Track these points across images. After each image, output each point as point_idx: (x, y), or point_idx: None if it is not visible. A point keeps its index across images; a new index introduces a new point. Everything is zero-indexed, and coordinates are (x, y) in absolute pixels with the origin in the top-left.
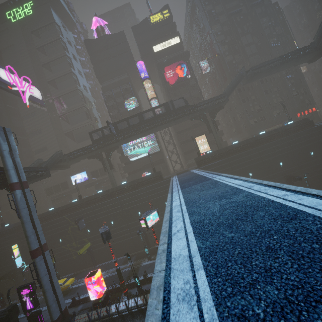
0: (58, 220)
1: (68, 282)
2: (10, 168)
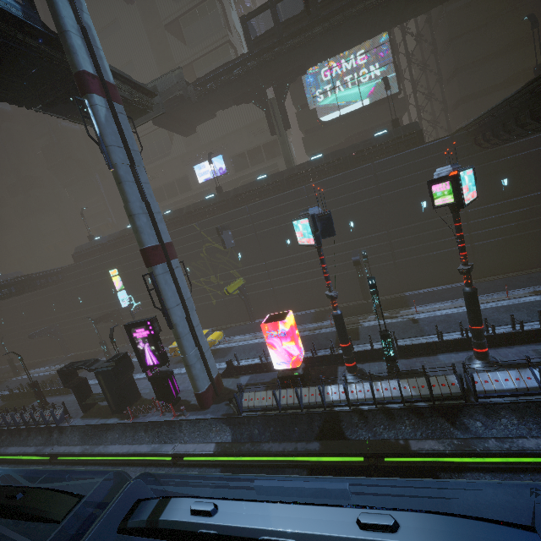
0: (181, 232)
1: (212, 336)
2: (70, 28)
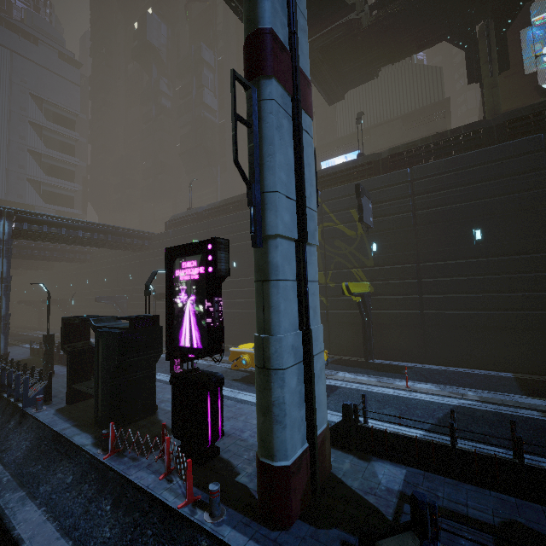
0: None
1: None
2: None
